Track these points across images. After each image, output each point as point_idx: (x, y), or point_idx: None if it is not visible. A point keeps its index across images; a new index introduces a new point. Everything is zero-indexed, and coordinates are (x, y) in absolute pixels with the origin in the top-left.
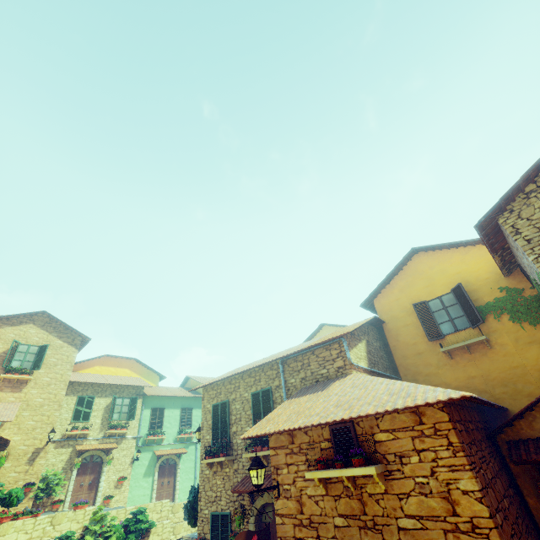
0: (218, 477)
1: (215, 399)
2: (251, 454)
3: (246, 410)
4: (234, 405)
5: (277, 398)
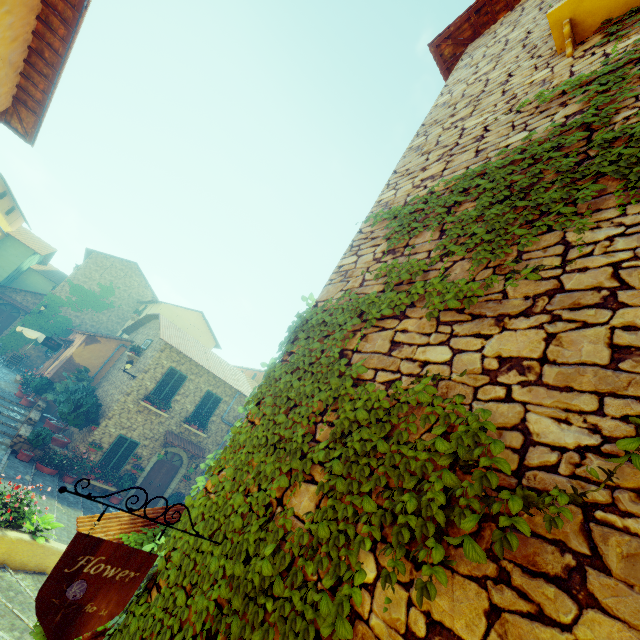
0: (141, 416)
1: (175, 364)
2: (191, 428)
3: (197, 395)
4: (190, 384)
5: (221, 407)
